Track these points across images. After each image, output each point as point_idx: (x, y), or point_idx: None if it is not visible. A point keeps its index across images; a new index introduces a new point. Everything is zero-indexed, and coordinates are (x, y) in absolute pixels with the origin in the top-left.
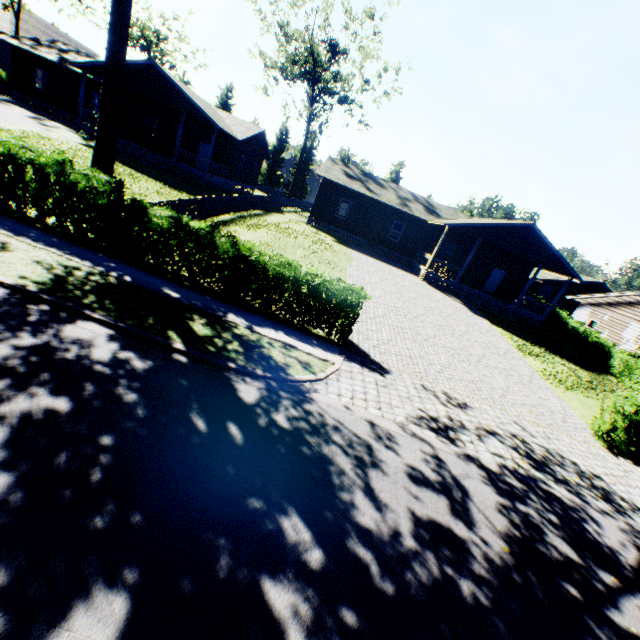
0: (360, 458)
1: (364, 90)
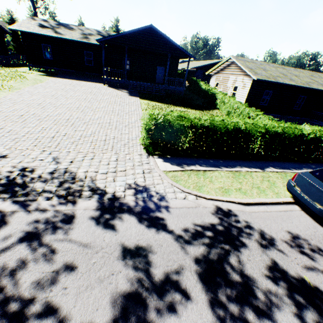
0: None
1: None
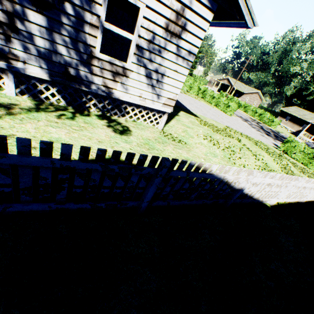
0: None
1: None
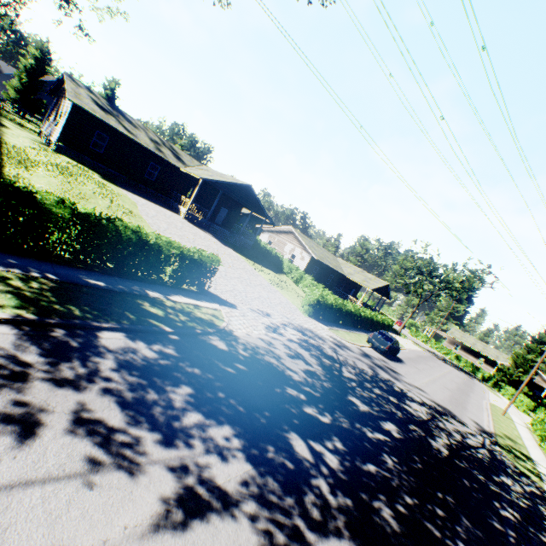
0: (275, 357)
1: None
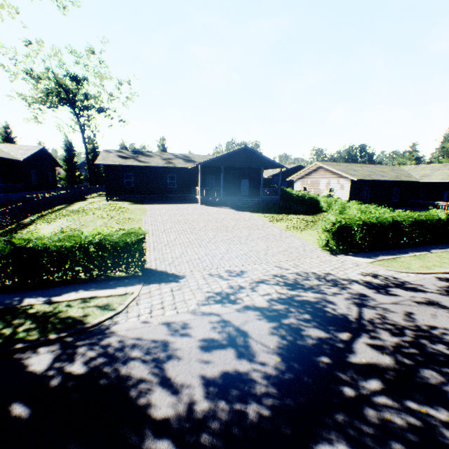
0: (158, 358)
1: (112, 100)
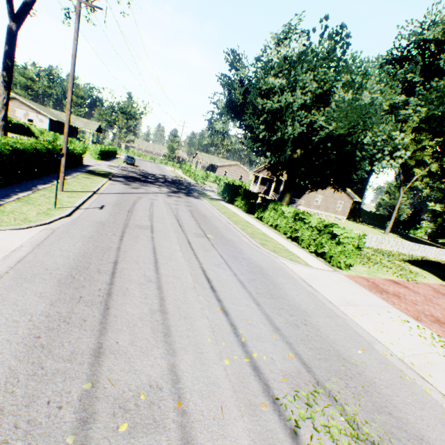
0: (128, 175)
1: None
